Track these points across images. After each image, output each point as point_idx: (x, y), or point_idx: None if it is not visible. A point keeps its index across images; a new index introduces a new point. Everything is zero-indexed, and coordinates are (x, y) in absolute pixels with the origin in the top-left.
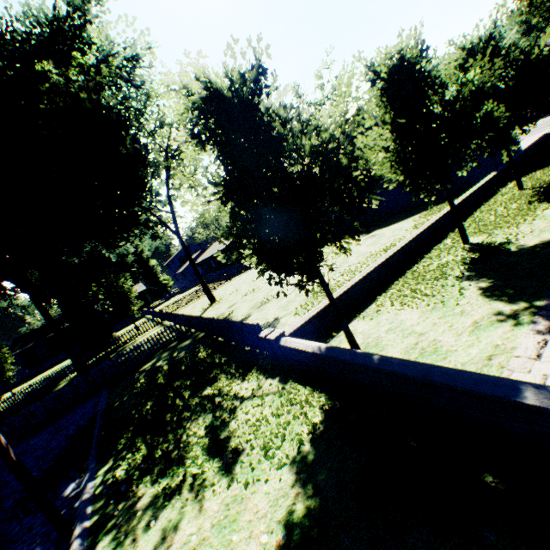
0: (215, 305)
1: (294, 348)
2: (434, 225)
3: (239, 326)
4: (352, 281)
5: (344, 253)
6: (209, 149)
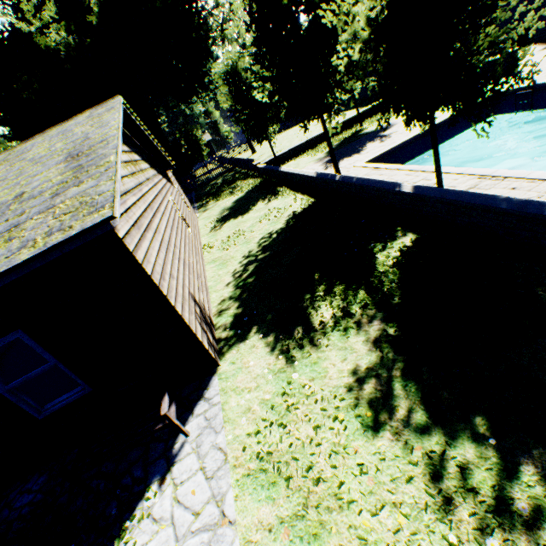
0: (254, 155)
1: (259, 167)
2: (364, 113)
3: (249, 161)
4: (298, 144)
5: (273, 132)
6: (230, 80)
